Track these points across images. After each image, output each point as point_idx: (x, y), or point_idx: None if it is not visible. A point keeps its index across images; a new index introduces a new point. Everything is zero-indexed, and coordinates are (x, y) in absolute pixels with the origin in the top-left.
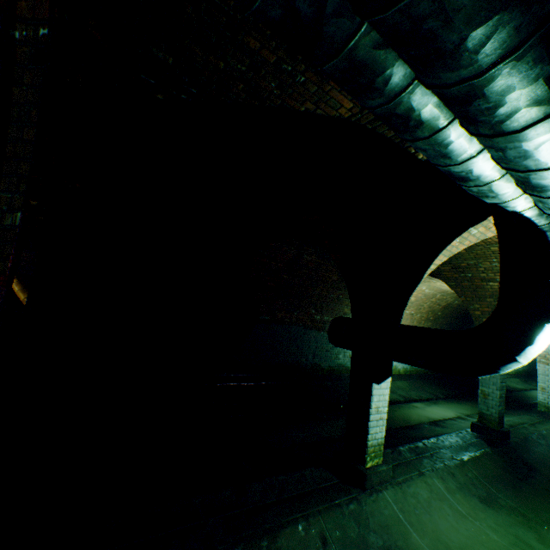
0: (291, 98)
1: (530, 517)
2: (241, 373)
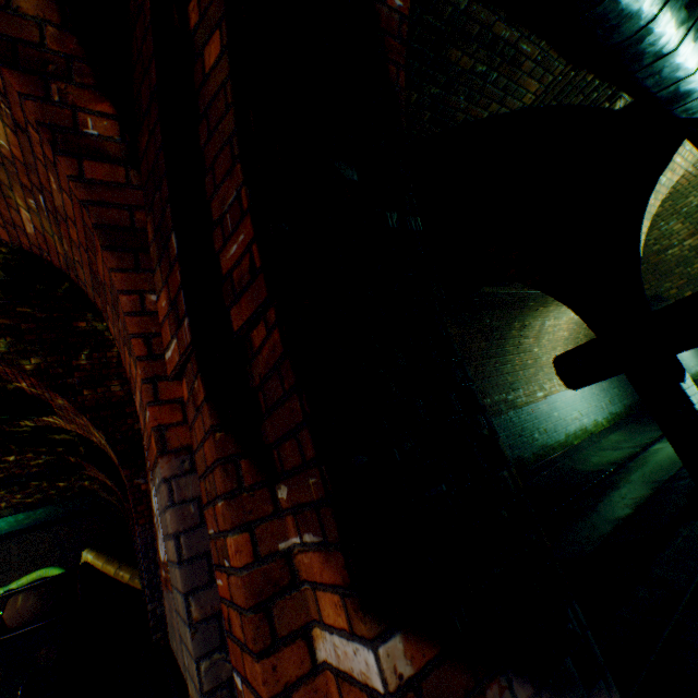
0: (476, 107)
1: None
2: None
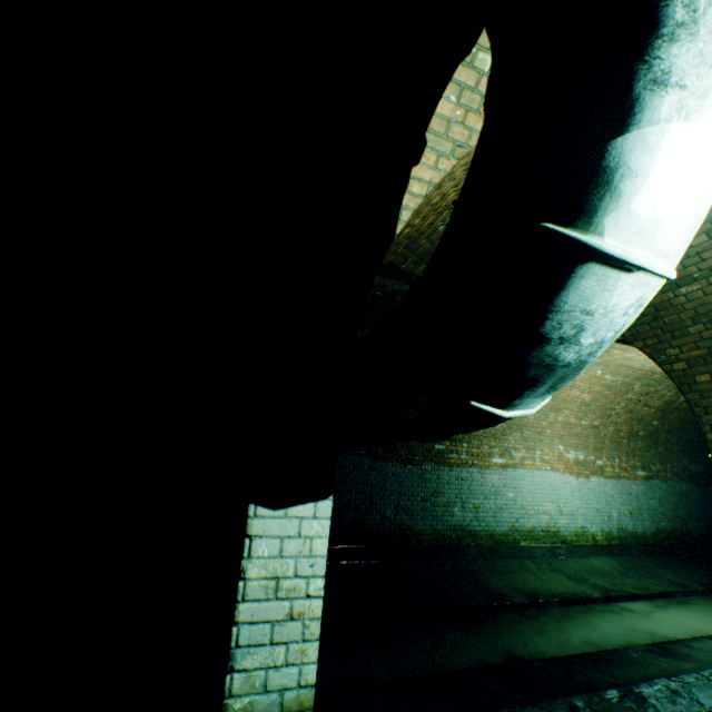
0: None
1: None
2: None
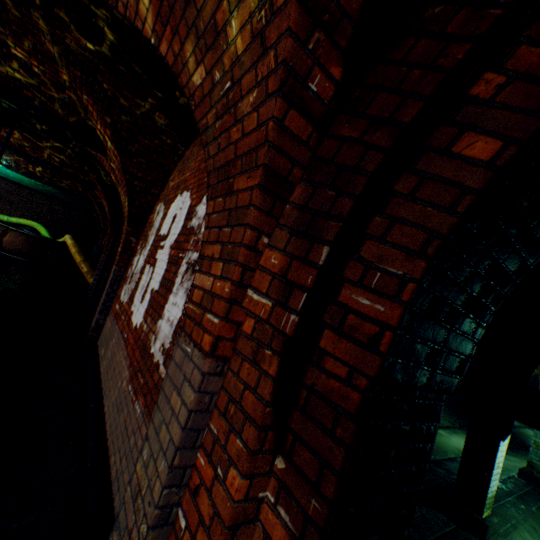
0: None
1: None
2: None
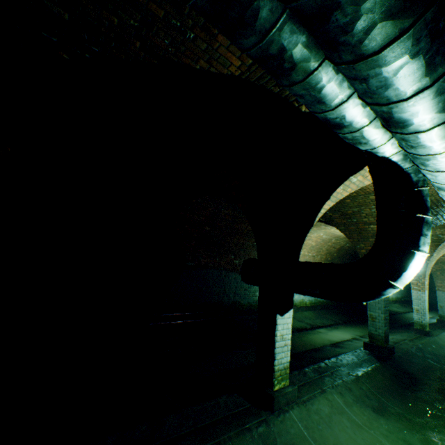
0: (186, 56)
1: (415, 421)
2: (171, 313)
